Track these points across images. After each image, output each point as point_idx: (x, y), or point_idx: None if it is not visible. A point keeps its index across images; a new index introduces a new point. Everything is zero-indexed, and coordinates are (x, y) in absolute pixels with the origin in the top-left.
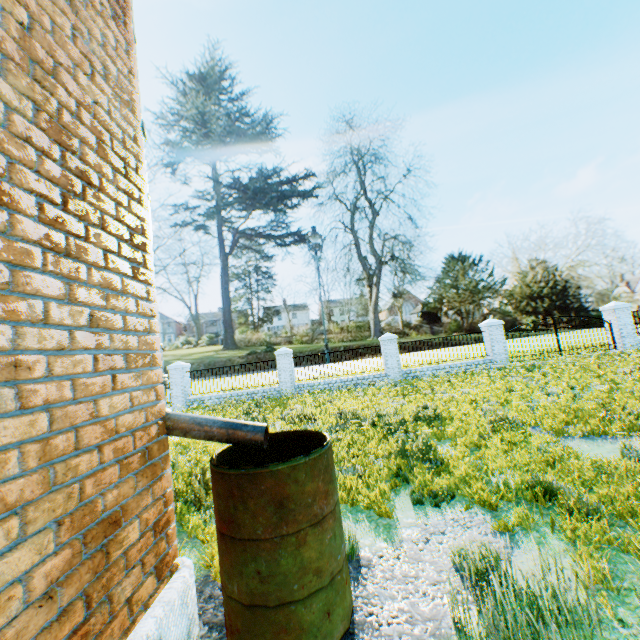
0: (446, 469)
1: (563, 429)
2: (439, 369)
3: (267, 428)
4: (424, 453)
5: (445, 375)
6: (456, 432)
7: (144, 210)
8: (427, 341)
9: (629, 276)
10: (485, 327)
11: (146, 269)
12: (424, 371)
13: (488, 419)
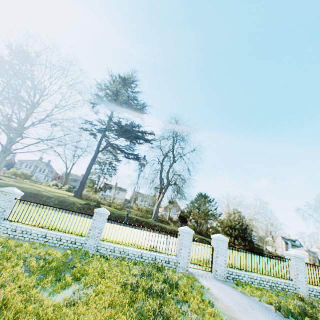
0: None
1: None
2: None
3: None
4: None
5: None
6: None
7: None
8: None
9: None
10: None
11: None
12: None
13: None
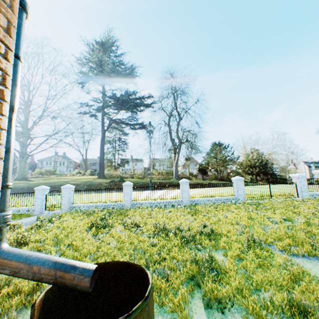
0: (224, 277)
1: (290, 249)
2: (209, 200)
3: (96, 268)
4: (209, 263)
5: (214, 205)
6: (225, 245)
7: (9, 65)
8: (204, 185)
9: (298, 161)
10: (234, 180)
11: (1, 115)
12: (202, 201)
13: (246, 239)
